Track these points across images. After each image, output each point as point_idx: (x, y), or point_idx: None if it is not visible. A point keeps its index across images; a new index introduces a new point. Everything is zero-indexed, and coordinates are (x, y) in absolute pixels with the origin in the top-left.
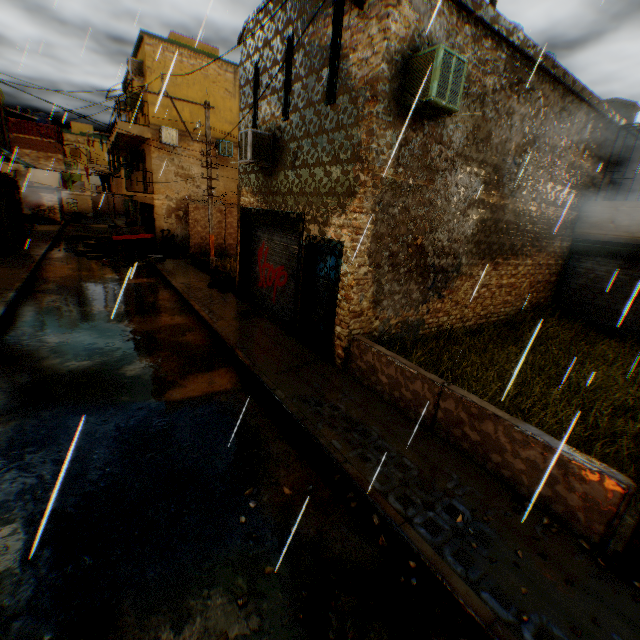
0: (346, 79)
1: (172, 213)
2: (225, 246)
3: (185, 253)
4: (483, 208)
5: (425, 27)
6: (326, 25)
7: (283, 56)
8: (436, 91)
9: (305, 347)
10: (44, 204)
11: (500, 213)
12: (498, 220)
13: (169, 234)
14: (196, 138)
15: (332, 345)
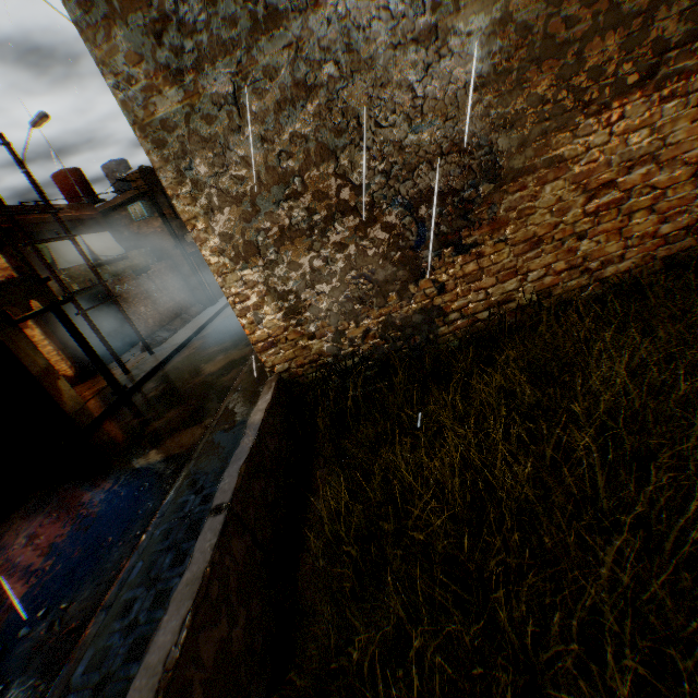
0: None
1: None
2: None
3: None
4: None
5: None
6: None
7: None
8: None
9: None
10: None
11: None
12: None
13: None
14: None
15: None
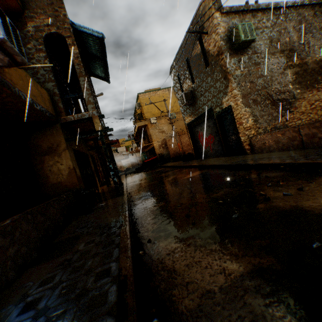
0: (210, 55)
1: (160, 147)
2: (183, 151)
3: (169, 160)
4: (292, 68)
5: (231, 25)
6: (197, 47)
7: (186, 66)
8: (243, 37)
9: (231, 156)
10: (118, 166)
11: (304, 66)
12: (305, 69)
13: (161, 155)
14: (161, 117)
15: (242, 147)
